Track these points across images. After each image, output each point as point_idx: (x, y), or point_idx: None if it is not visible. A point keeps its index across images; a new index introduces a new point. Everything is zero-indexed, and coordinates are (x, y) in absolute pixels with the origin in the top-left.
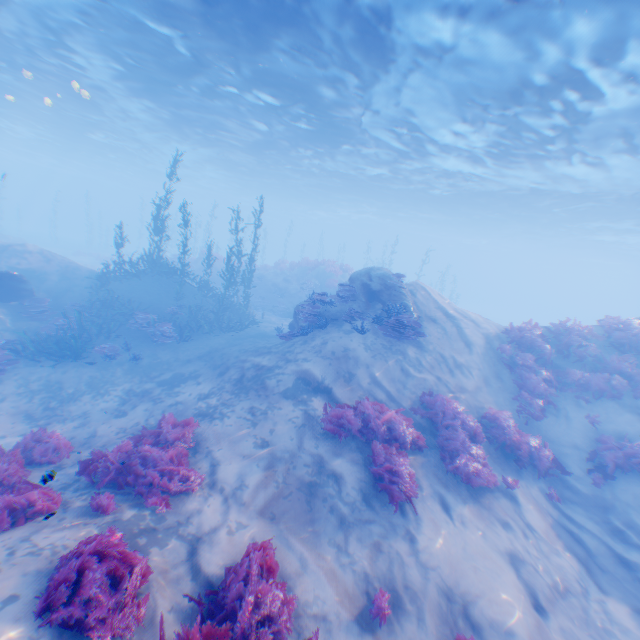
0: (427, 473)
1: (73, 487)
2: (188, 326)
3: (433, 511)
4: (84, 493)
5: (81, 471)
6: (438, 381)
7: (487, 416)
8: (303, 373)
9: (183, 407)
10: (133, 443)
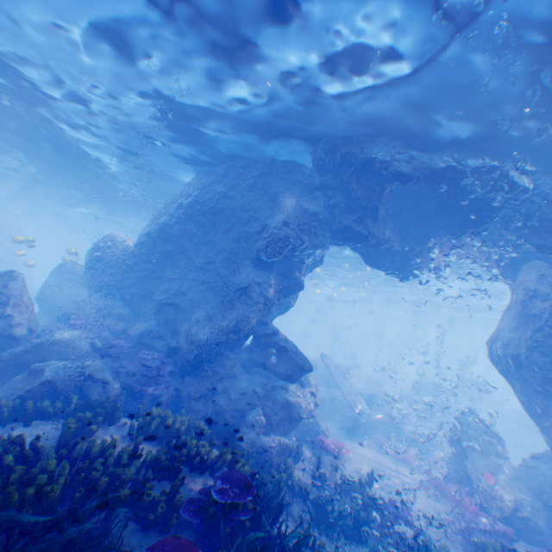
0: None
1: None
2: None
3: None
4: None
5: None
6: None
7: None
8: None
9: None
10: None
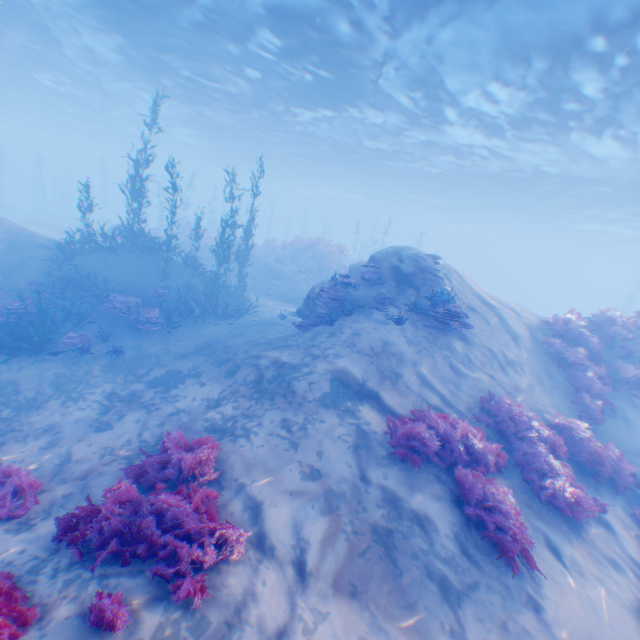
0: (519, 504)
1: (49, 567)
2: (177, 311)
3: (544, 560)
4: (70, 582)
5: (60, 535)
6: (493, 381)
7: (558, 424)
8: (340, 373)
9: (188, 418)
10: (132, 479)
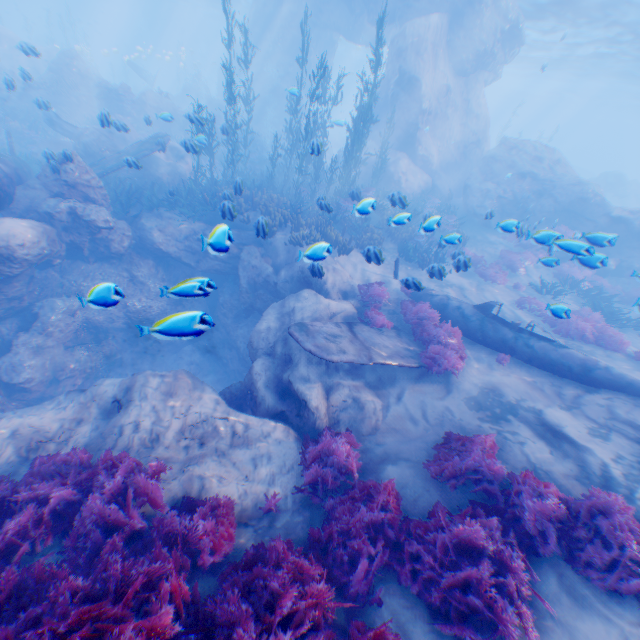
0: None
1: None
2: None
3: None
4: None
5: None
6: None
7: None
8: None
9: None
10: None
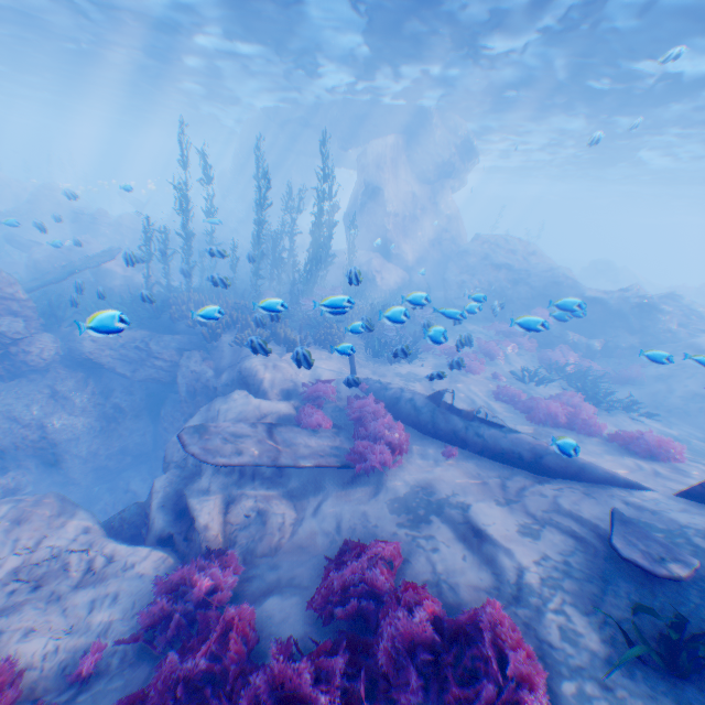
0: None
1: None
2: None
3: None
4: None
5: None
6: None
7: None
8: None
9: None
10: None
